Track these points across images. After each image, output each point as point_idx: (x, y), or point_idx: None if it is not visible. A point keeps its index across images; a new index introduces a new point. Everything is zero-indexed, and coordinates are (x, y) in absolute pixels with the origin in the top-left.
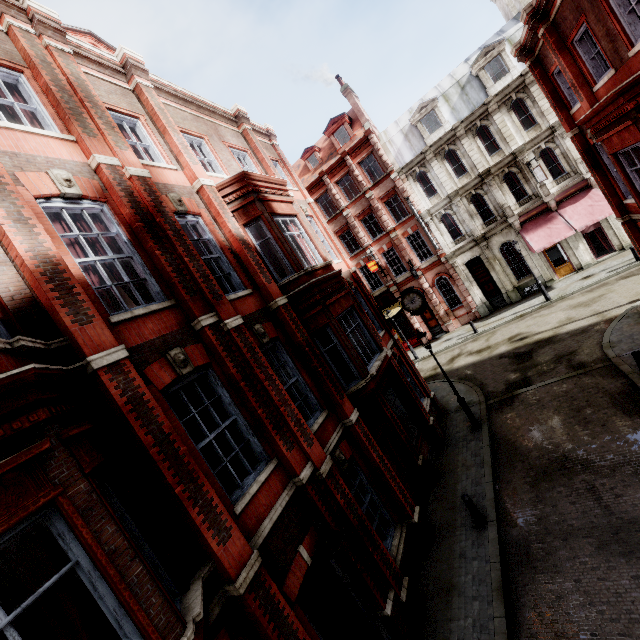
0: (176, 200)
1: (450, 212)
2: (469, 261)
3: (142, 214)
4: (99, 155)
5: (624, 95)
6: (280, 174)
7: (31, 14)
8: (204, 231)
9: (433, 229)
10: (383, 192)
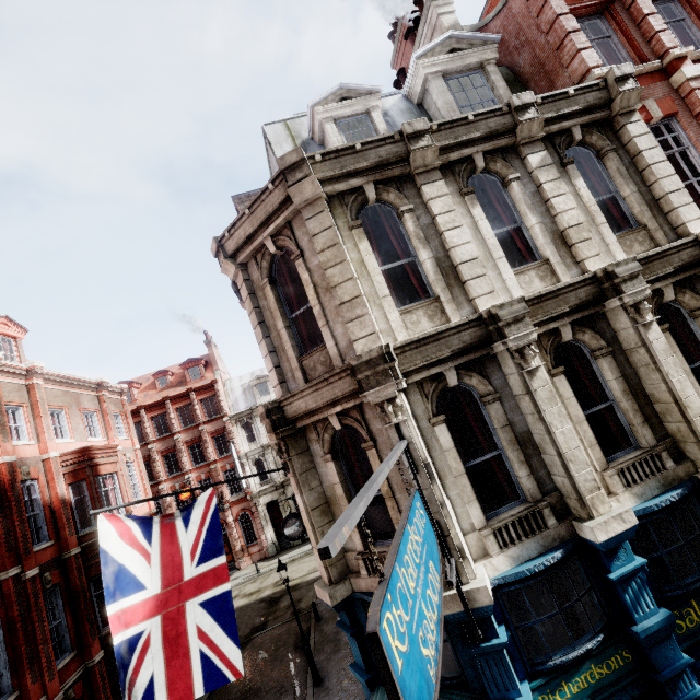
0: (26, 472)
1: (263, 458)
2: (270, 501)
3: None
4: None
5: None
6: (119, 423)
7: None
8: (35, 491)
9: (247, 469)
10: (215, 428)
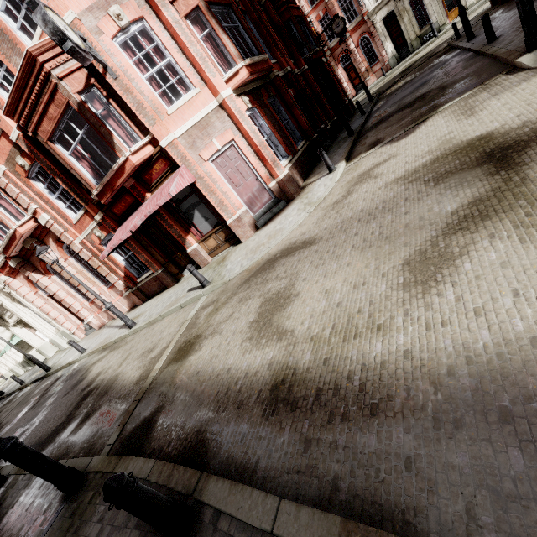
0: None
1: None
2: (386, 18)
3: None
4: None
5: None
6: None
7: None
8: None
9: None
10: None
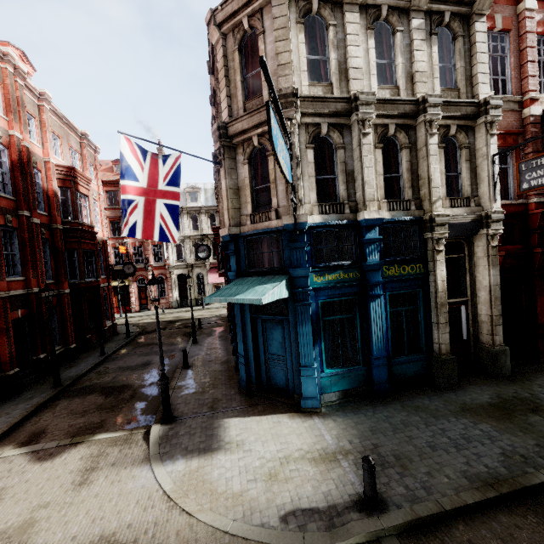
0: (35, 161)
1: (182, 244)
2: (181, 275)
3: (21, 161)
4: (16, 132)
5: (214, 230)
6: (91, 171)
7: (17, 67)
8: (39, 179)
9: (169, 248)
10: None
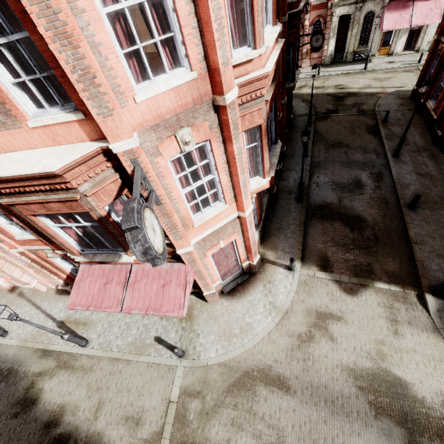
0: None
1: None
2: (342, 15)
3: None
4: None
5: None
6: None
7: None
8: None
9: None
10: None
